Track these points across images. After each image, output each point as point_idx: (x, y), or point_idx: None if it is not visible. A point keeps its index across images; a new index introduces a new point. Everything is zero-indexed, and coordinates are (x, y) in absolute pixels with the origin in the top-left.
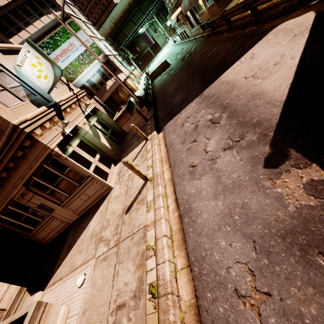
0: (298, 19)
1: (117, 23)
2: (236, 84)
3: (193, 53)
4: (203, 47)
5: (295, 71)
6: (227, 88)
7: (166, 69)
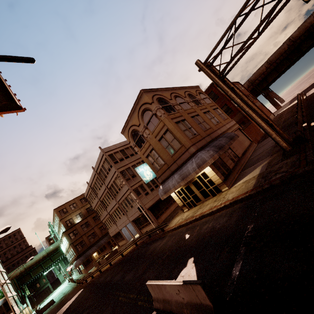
0: (81, 290)
1: (28, 268)
2: (62, 310)
3: (66, 295)
4: (70, 292)
5: (69, 305)
6: (59, 312)
7: (51, 305)
